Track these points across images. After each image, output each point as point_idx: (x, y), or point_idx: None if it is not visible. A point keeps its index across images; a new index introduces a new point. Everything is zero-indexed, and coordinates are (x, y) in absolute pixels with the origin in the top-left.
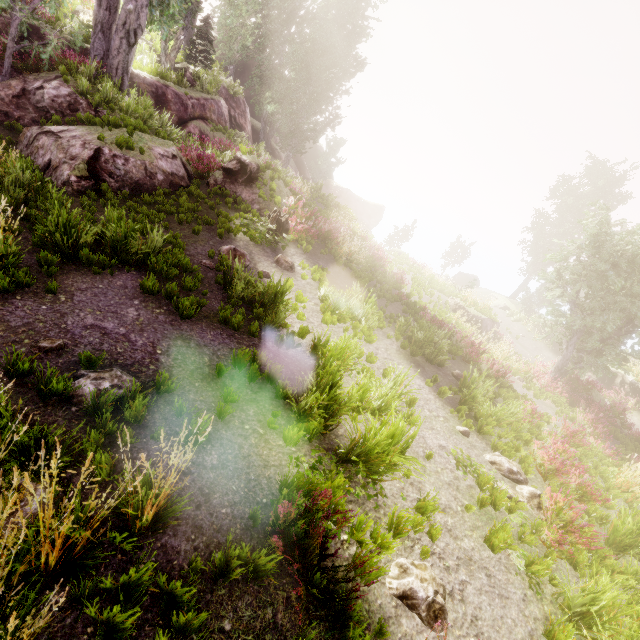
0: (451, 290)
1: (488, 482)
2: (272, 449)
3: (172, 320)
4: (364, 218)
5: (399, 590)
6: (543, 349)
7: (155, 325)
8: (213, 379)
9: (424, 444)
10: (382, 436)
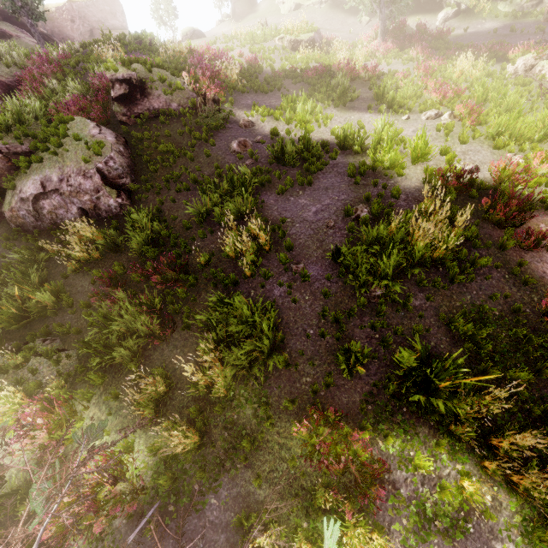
0: (268, 32)
1: (440, 126)
2: (402, 182)
3: (309, 190)
4: (112, 21)
5: (466, 173)
6: (346, 20)
7: (314, 196)
8: (358, 187)
9: (410, 137)
10: (420, 144)
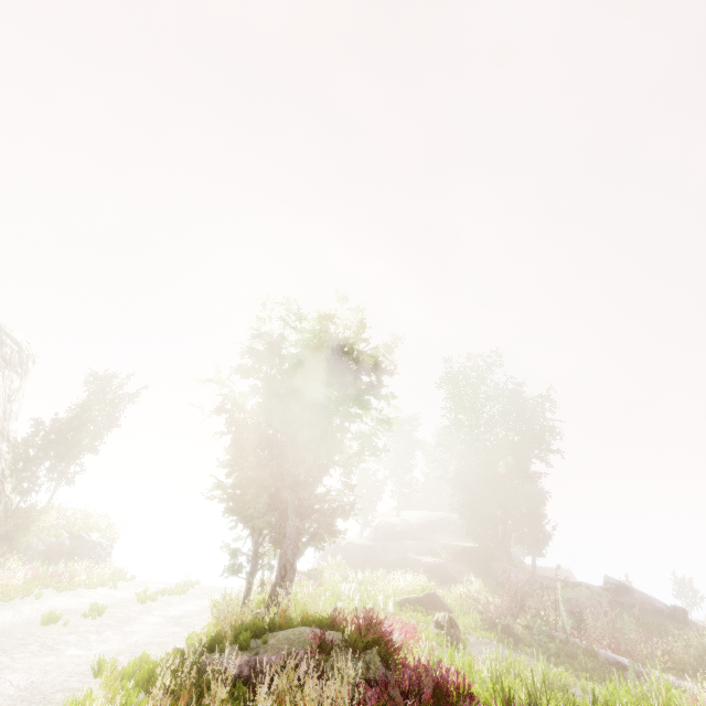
0: None
1: None
2: None
3: None
4: None
5: None
6: None
7: None
8: None
9: None
10: None
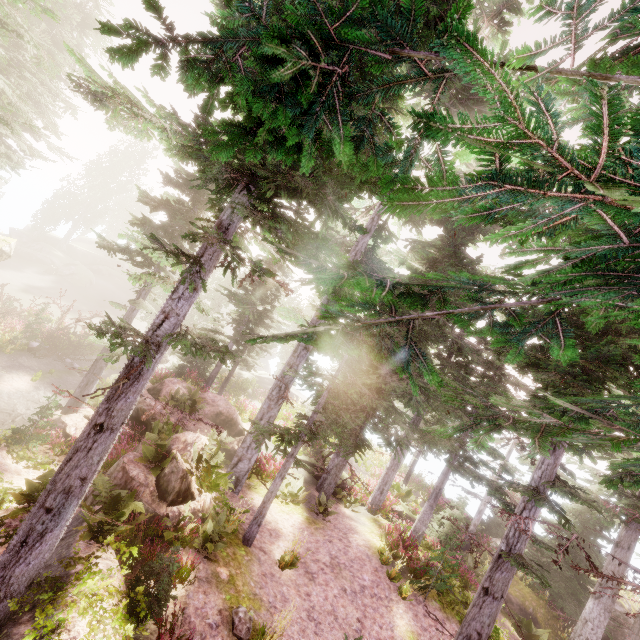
0: None
1: None
2: None
3: None
4: None
5: None
6: None
7: None
8: None
9: None
10: None
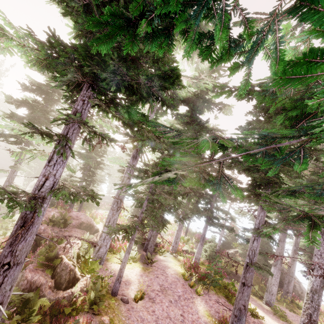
0: None
1: None
2: None
3: None
4: None
5: None
6: None
7: None
8: None
9: None
10: None
